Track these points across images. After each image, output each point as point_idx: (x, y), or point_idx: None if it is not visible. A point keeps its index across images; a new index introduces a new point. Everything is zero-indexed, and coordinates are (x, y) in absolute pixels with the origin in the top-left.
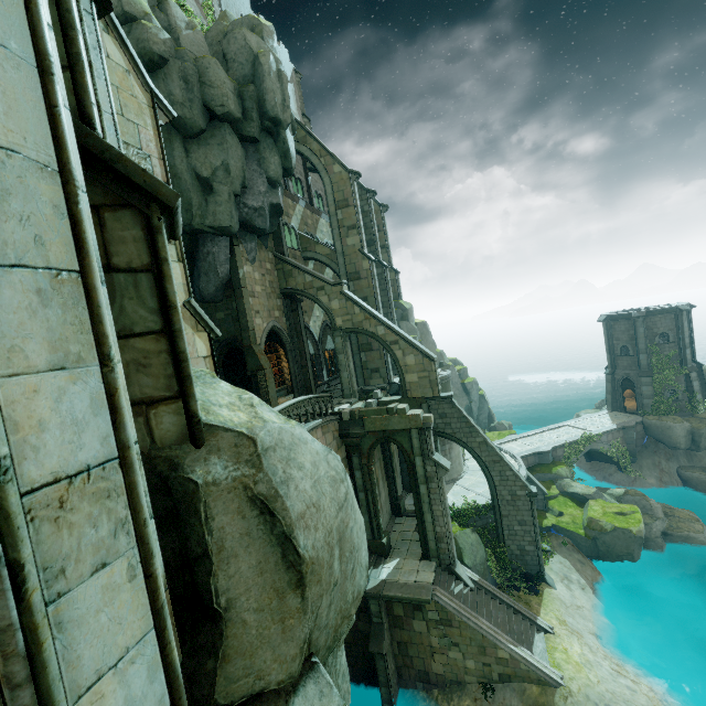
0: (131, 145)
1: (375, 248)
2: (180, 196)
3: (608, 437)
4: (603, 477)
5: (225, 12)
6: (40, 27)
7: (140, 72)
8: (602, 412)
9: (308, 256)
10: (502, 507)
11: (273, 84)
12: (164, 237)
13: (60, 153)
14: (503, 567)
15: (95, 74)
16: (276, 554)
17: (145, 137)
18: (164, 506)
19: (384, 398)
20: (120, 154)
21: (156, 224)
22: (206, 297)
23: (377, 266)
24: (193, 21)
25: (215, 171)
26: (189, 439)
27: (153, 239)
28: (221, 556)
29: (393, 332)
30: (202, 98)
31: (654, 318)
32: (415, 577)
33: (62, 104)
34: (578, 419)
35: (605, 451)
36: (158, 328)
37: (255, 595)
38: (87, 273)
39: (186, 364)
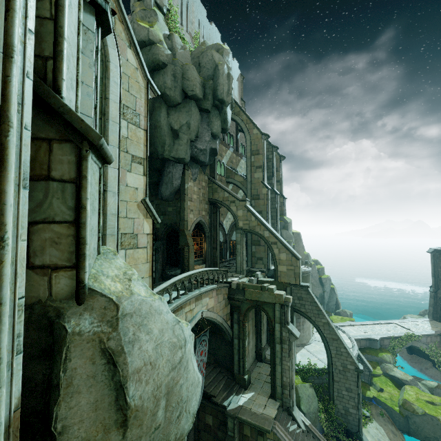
0: (130, 107)
1: (272, 181)
2: (160, 138)
3: (427, 339)
4: (420, 369)
5: (204, 41)
6: (11, 29)
7: (144, 69)
8: (424, 319)
9: (229, 181)
10: (335, 374)
11: (223, 81)
12: (88, 162)
13: (3, 104)
14: (330, 420)
15: (80, 64)
16: (111, 396)
17: (139, 104)
18: (47, 341)
19: (262, 278)
20: (70, 110)
21: (84, 154)
22: (164, 197)
23: (272, 192)
24: (185, 45)
25: (182, 126)
26: (75, 297)
27: (80, 163)
28: (67, 390)
29: (274, 236)
30: (182, 86)
31: None
32: (262, 410)
33: (14, 75)
34: (404, 320)
35: (423, 349)
36: (71, 219)
37: (86, 426)
38: (2, 181)
39: (84, 246)
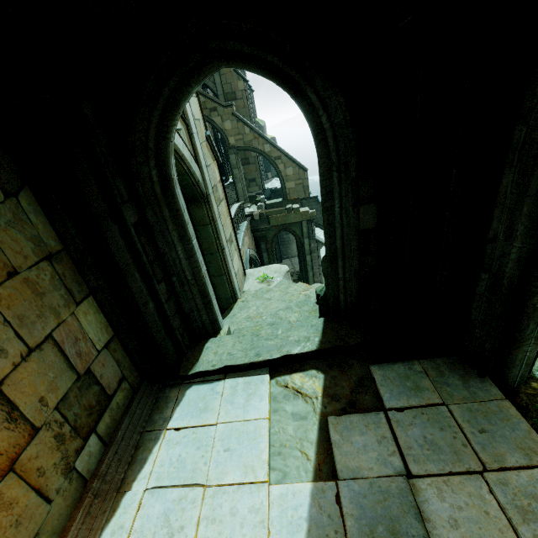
0: None
1: None
2: None
3: None
4: None
5: None
6: None
7: None
8: None
9: None
10: None
11: None
12: None
13: None
14: None
15: None
16: None
17: None
18: None
19: (269, 201)
20: None
21: None
22: None
23: None
24: None
25: None
26: None
27: None
28: None
29: (277, 149)
30: None
31: None
32: None
33: None
34: None
35: None
36: None
37: None
38: None
39: None
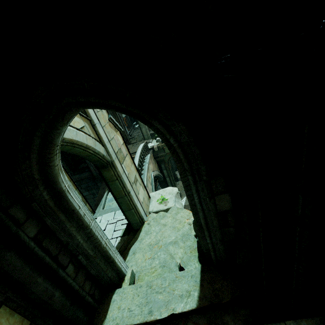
0: None
1: None
2: None
3: None
4: None
5: None
6: None
7: None
8: None
9: None
10: None
11: None
12: None
13: None
14: None
15: None
16: None
17: None
18: None
19: None
20: None
21: None
22: None
23: None
24: None
25: None
26: None
27: None
28: None
29: None
30: None
31: None
32: None
33: None
34: None
35: None
36: None
37: None
38: None
39: None
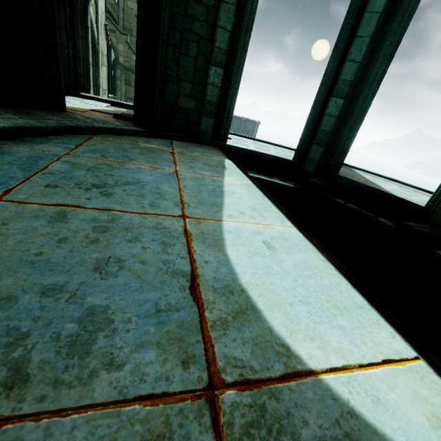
0: None
1: None
2: None
3: None
4: None
5: None
6: None
7: None
8: None
9: None
10: None
11: None
12: None
13: None
14: None
15: None
16: None
17: None
18: None
19: None
20: None
21: None
22: None
23: None
24: None
25: None
26: None
27: None
28: None
29: None
30: None
31: (248, 123)
32: None
33: None
34: None
35: None
36: None
37: None
38: None
39: None
